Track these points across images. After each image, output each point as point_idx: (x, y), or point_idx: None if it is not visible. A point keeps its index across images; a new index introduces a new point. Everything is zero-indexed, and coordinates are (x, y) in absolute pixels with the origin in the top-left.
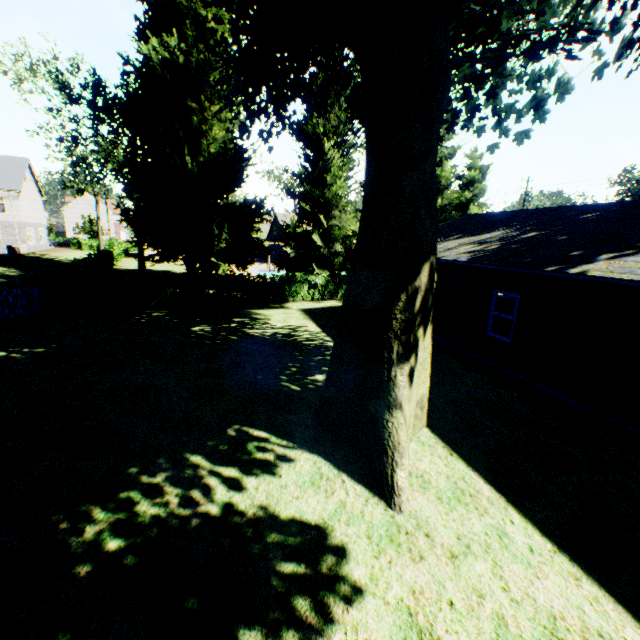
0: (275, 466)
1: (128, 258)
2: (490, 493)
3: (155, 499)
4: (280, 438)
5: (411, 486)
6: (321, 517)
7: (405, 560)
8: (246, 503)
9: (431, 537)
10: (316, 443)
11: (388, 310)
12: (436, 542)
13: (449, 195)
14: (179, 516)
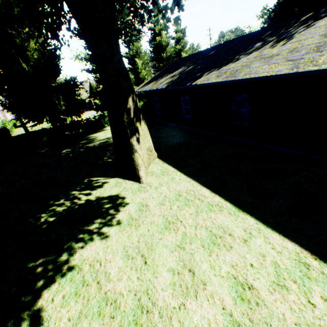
0: (102, 185)
1: (17, 128)
2: (173, 170)
3: (62, 206)
4: (104, 177)
5: (148, 176)
6: (118, 192)
7: (142, 193)
8: (93, 197)
9: (151, 186)
10: (117, 175)
11: (122, 119)
12: (152, 187)
13: (169, 50)
14: (71, 207)
